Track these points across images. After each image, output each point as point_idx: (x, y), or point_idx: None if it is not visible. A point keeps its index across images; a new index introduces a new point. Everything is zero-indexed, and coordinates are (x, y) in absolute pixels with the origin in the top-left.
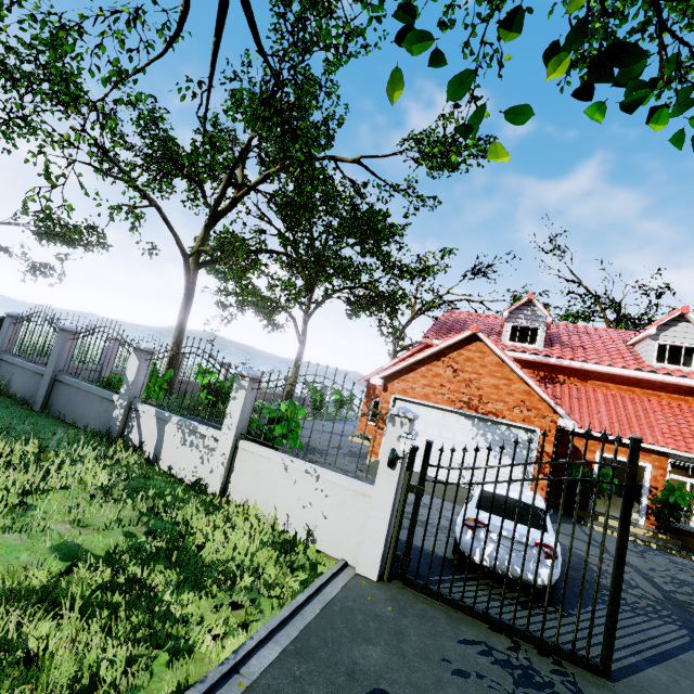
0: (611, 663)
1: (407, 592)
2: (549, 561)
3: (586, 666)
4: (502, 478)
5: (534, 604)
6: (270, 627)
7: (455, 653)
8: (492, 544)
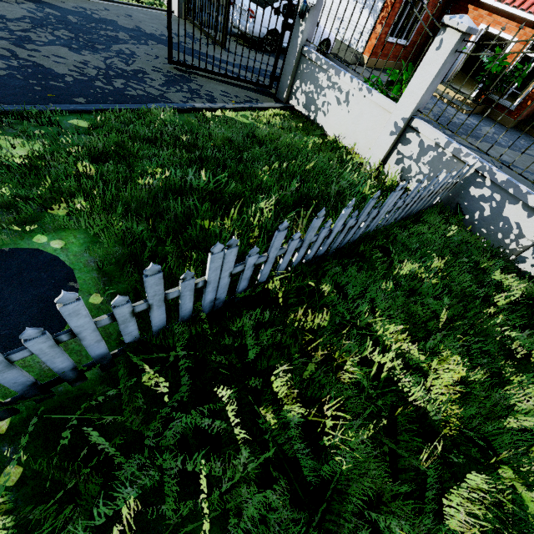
0: (224, 42)
1: (187, 23)
2: (251, 20)
3: (219, 45)
4: (358, 30)
5: (247, 47)
6: (114, 0)
7: (174, 28)
8: (236, 13)
